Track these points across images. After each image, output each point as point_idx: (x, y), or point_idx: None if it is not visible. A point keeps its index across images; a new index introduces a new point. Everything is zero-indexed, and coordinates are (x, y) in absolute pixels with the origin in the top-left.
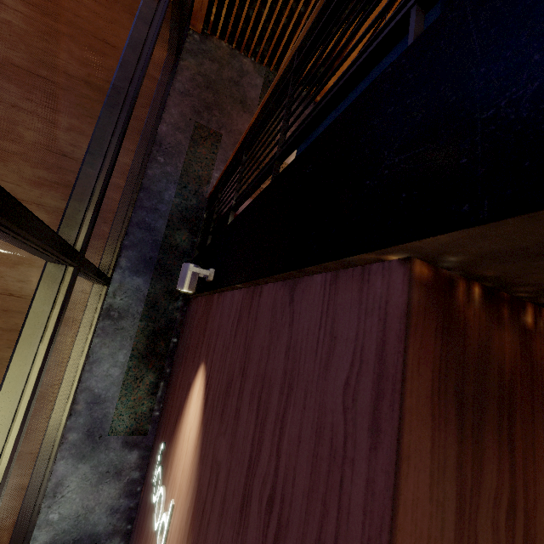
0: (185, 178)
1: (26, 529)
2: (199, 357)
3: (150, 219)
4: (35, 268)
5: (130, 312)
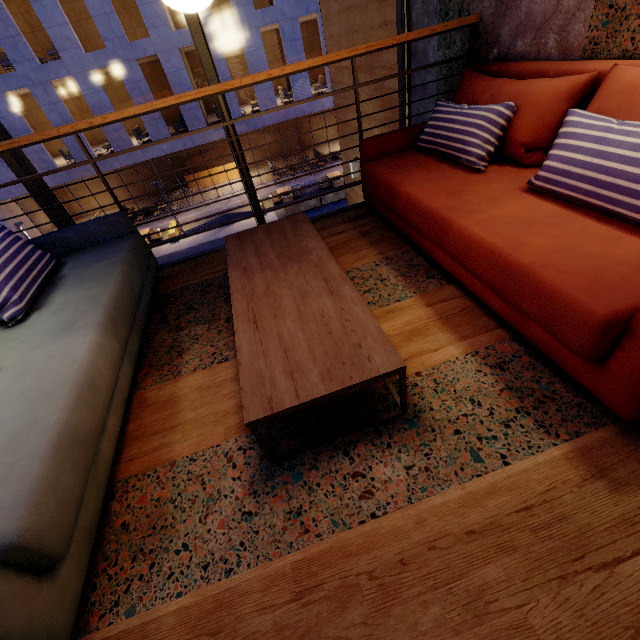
0: None
1: None
2: None
3: (423, 108)
4: None
5: None
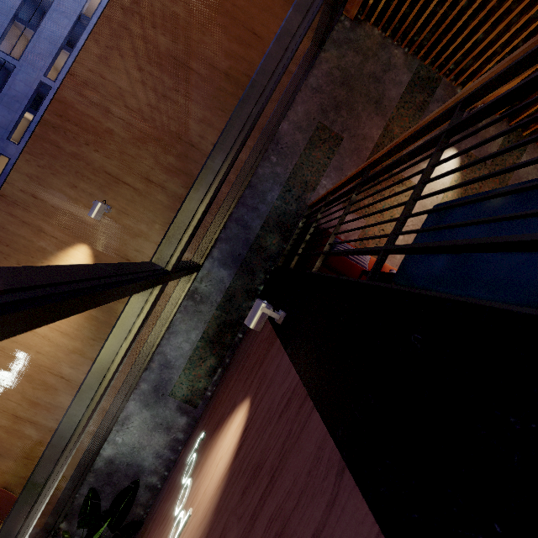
0: (292, 182)
1: (100, 440)
2: (249, 386)
3: (249, 217)
4: (149, 242)
5: (210, 299)
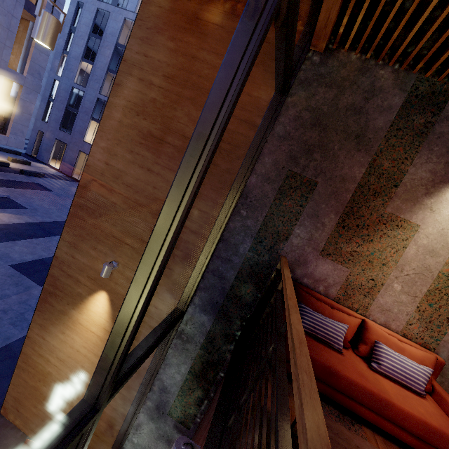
0: (263, 233)
1: (123, 438)
2: None
3: (223, 268)
4: None
5: (194, 339)
